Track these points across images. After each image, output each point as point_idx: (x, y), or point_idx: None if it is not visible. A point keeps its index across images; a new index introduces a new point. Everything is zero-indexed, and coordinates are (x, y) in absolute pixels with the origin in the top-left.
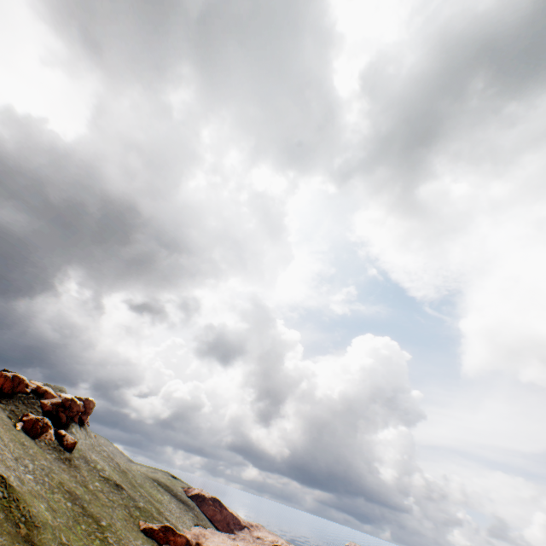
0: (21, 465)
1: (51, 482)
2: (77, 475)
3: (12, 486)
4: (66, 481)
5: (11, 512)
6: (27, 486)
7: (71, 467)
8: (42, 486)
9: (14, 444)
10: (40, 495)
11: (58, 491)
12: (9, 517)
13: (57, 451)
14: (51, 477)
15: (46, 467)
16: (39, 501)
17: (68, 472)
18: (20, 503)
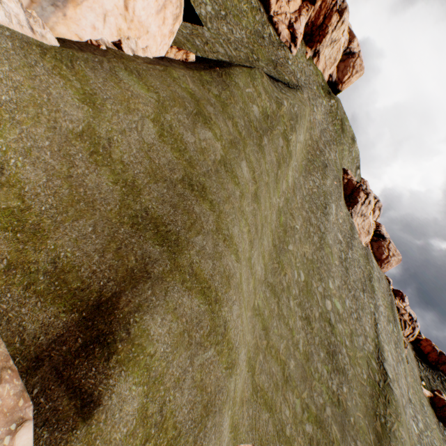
0: (411, 408)
1: None
2: None
3: (389, 387)
4: None
5: (377, 398)
6: (405, 418)
7: None
8: None
9: (414, 391)
10: None
11: None
12: (373, 399)
13: None
14: None
15: None
16: (410, 444)
17: None
18: (387, 405)
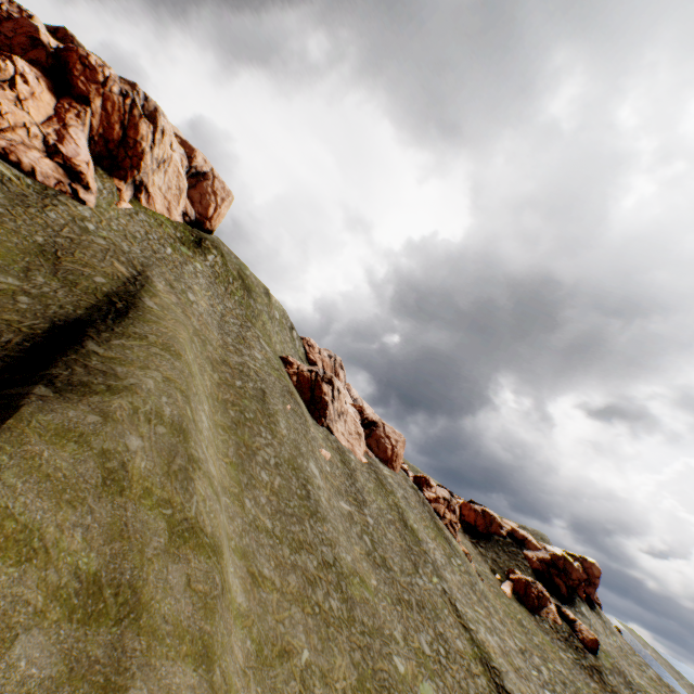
0: (530, 665)
1: None
2: None
3: None
4: None
5: None
6: None
7: (604, 691)
8: None
9: (510, 619)
10: None
11: None
12: None
13: (571, 648)
14: None
15: (566, 680)
16: None
17: None
18: None
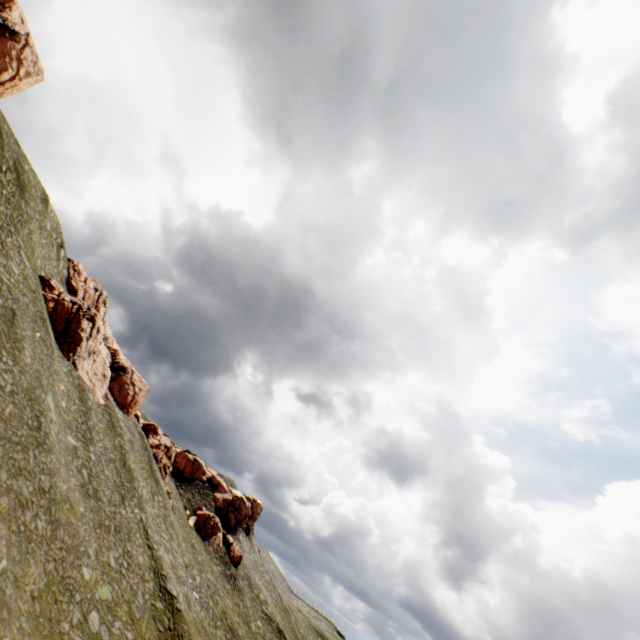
0: (190, 575)
1: (215, 608)
2: (239, 603)
3: (178, 612)
4: (229, 610)
5: None
6: (192, 612)
7: (234, 590)
8: (206, 613)
9: (187, 543)
10: (203, 628)
11: (220, 625)
12: None
13: (223, 563)
14: (215, 600)
15: (211, 584)
16: (202, 639)
17: (232, 596)
18: None
